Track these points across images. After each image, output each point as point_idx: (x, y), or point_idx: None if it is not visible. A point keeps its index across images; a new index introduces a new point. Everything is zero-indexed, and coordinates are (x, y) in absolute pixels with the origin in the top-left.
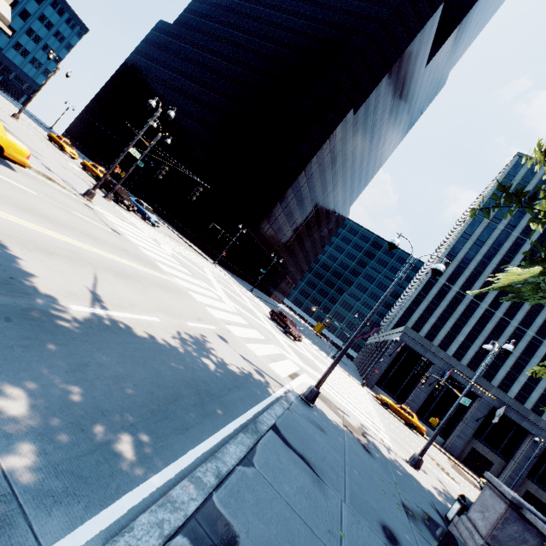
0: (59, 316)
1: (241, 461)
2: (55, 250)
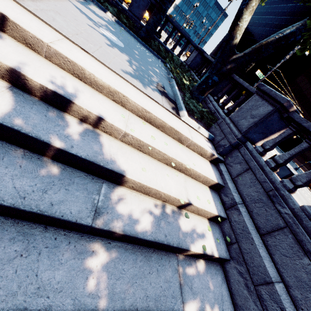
0: None
1: None
2: None
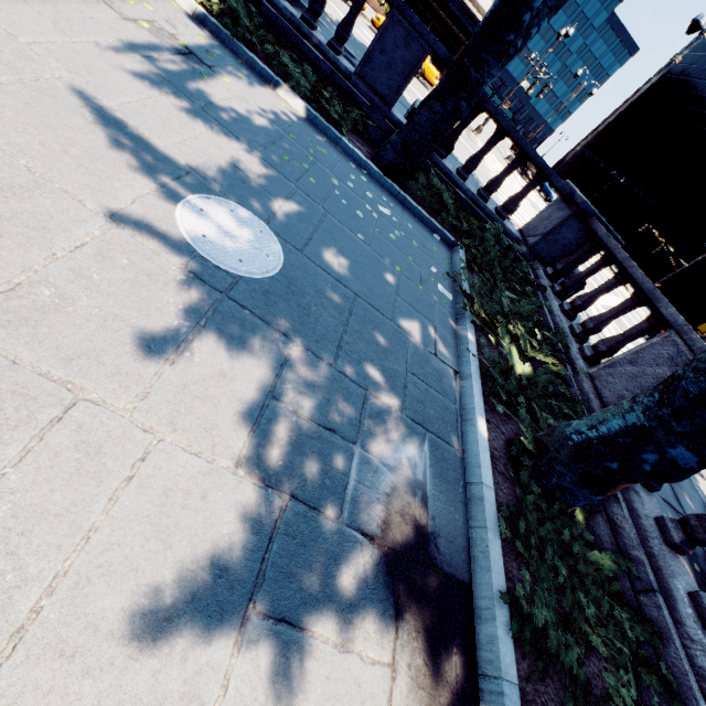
0: None
1: None
2: None
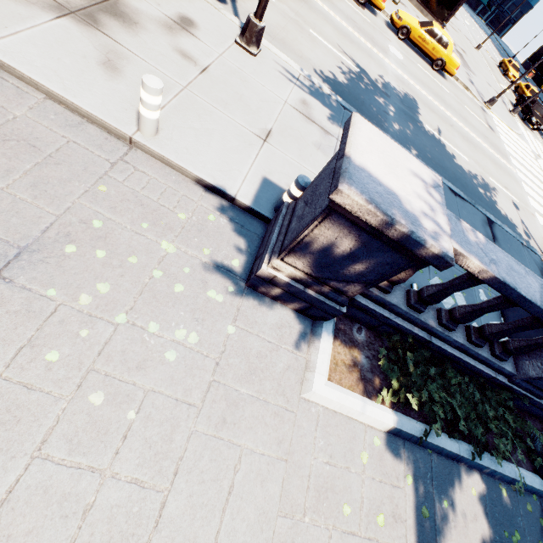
0: (419, 124)
1: (450, 189)
2: (436, 112)
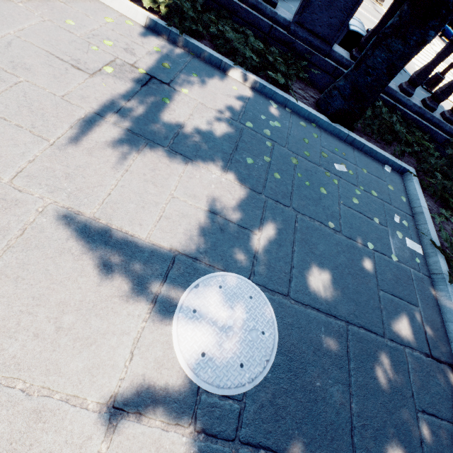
0: None
1: None
2: None
